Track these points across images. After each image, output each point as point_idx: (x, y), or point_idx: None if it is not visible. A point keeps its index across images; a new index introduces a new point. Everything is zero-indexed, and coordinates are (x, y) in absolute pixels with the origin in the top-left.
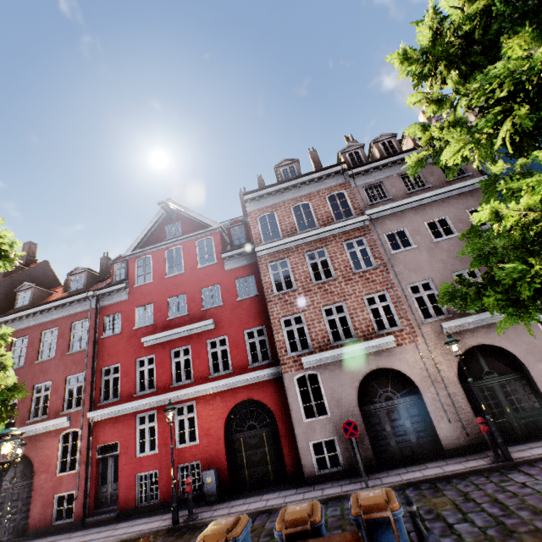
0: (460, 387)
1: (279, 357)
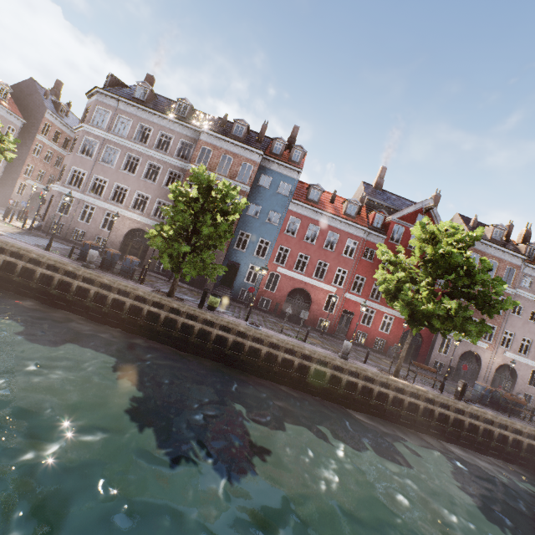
0: (493, 373)
1: None
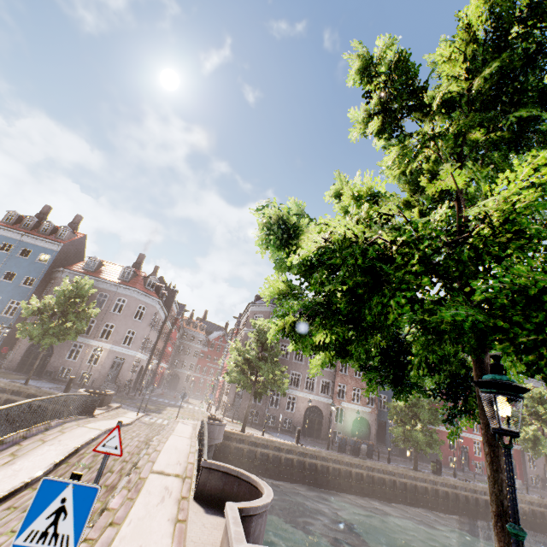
0: None
1: None
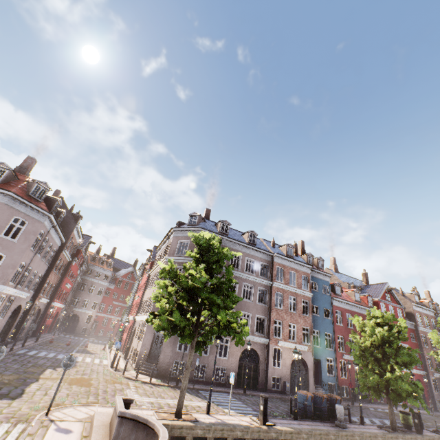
0: None
1: (428, 369)
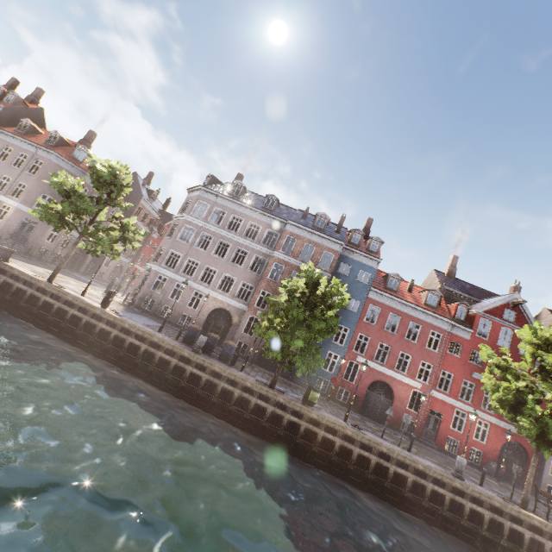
0: None
1: None
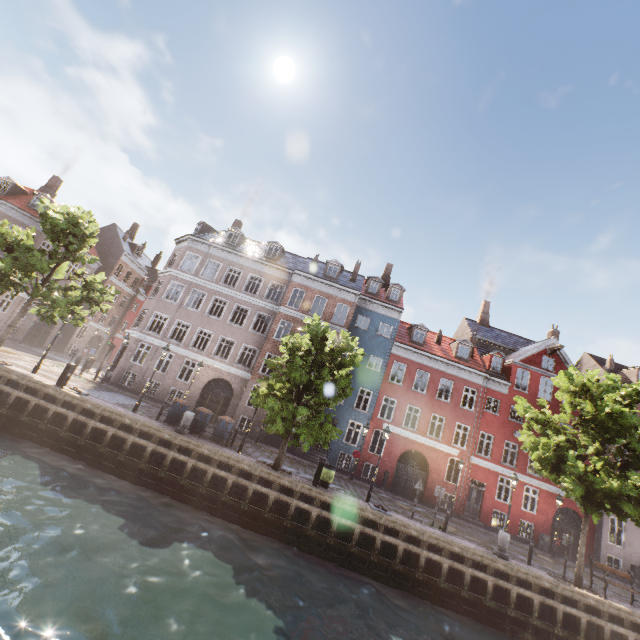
0: None
1: None
